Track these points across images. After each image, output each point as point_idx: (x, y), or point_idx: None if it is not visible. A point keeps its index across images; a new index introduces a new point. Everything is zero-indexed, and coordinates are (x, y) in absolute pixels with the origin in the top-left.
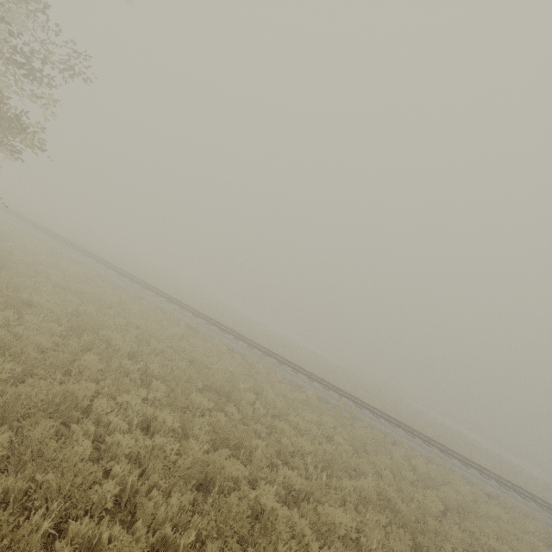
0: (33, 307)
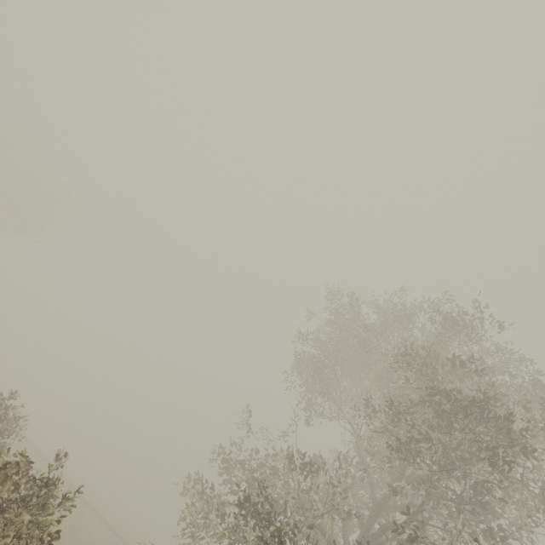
0: None
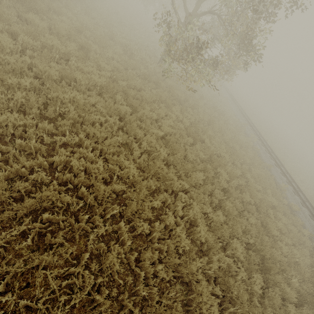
0: (203, 143)
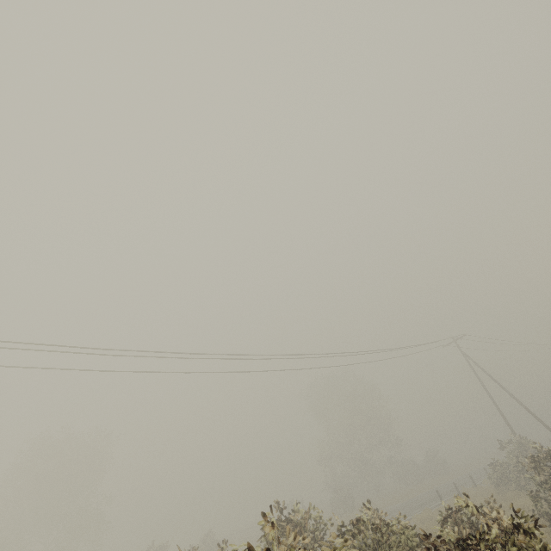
0: None
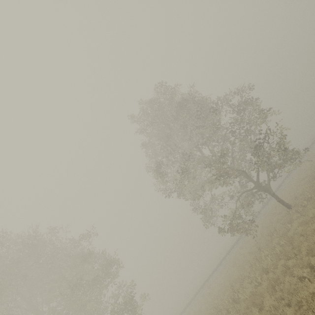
0: None
